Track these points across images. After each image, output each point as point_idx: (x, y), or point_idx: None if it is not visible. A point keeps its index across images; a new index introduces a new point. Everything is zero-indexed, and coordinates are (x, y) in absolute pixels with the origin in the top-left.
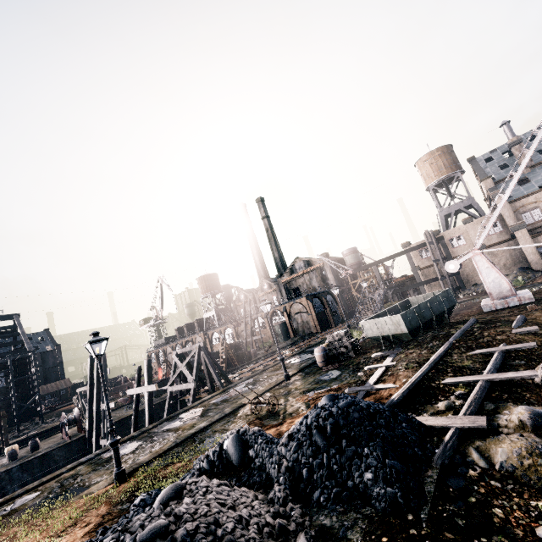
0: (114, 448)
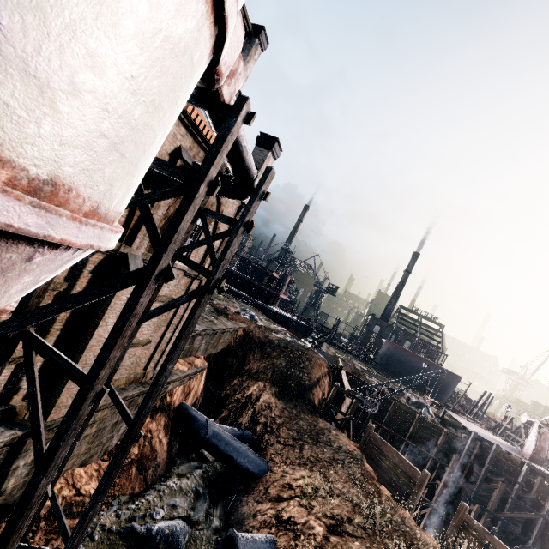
0: (498, 430)
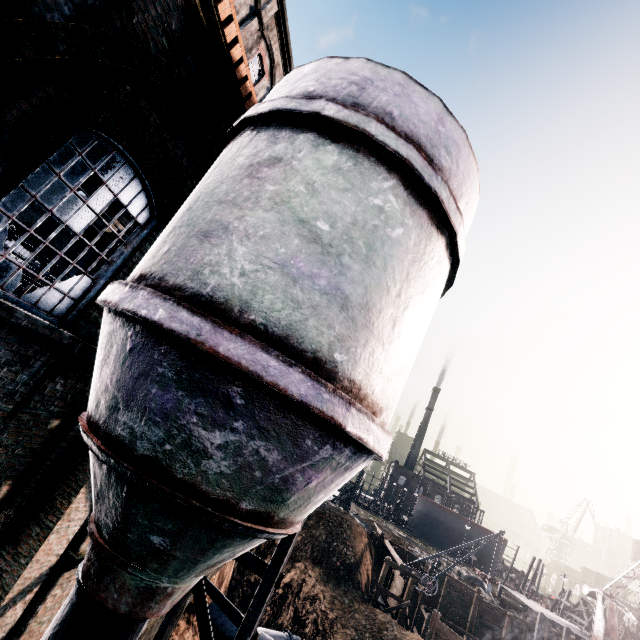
0: (558, 609)
